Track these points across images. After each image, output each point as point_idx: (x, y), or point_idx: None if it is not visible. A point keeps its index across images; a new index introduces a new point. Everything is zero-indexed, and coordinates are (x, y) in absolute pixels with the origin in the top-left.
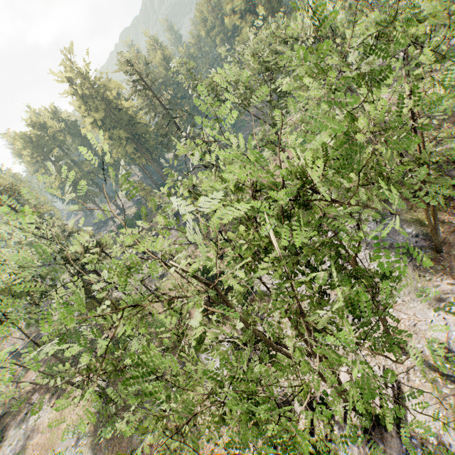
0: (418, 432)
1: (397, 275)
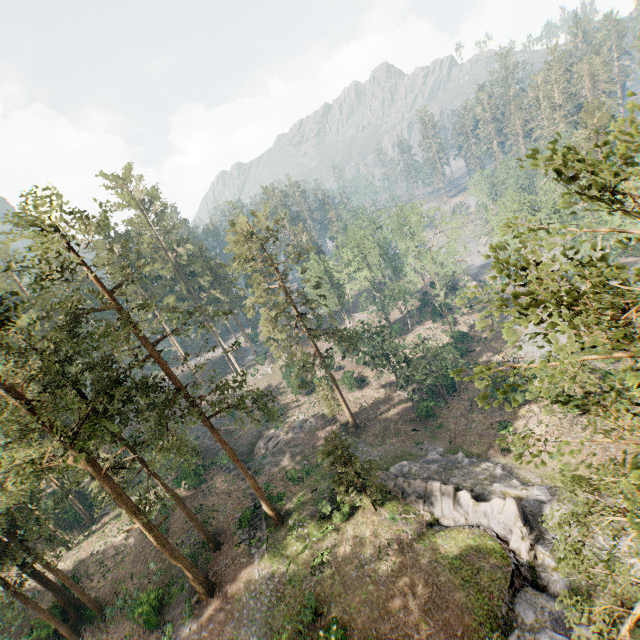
0: None
1: None
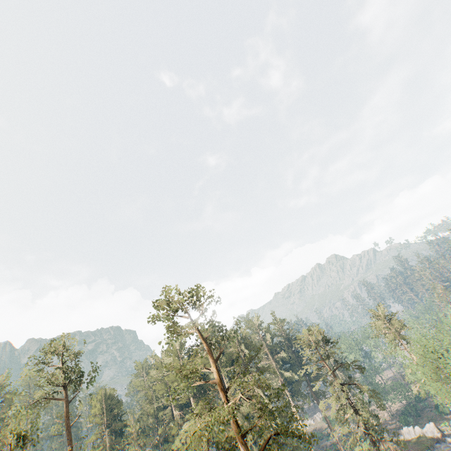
0: None
1: None
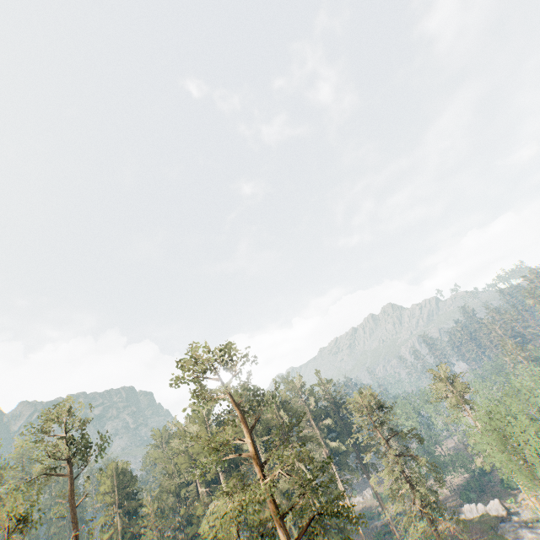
0: None
1: None
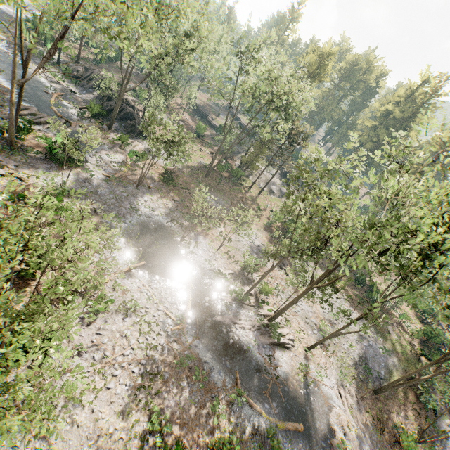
0: (275, 355)
1: (347, 360)
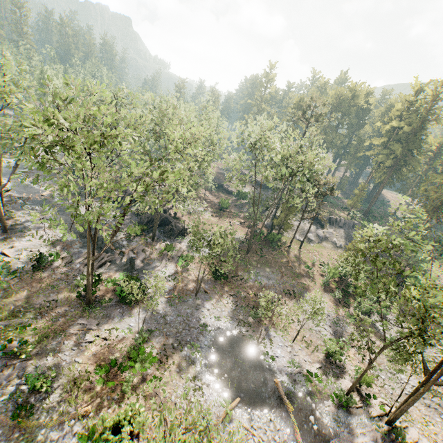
0: None
1: None
